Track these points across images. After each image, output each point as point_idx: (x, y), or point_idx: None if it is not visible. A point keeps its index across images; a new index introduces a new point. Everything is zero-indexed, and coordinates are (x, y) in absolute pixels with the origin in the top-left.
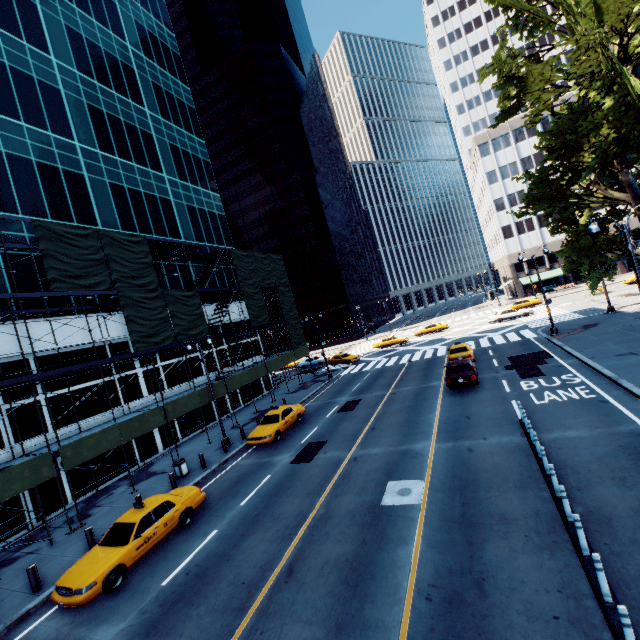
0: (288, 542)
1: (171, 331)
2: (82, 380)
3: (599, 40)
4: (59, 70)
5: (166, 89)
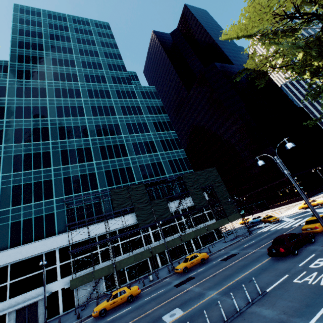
0: (132, 320)
1: (154, 217)
2: (131, 236)
3: (267, 34)
4: (124, 137)
5: (158, 121)
